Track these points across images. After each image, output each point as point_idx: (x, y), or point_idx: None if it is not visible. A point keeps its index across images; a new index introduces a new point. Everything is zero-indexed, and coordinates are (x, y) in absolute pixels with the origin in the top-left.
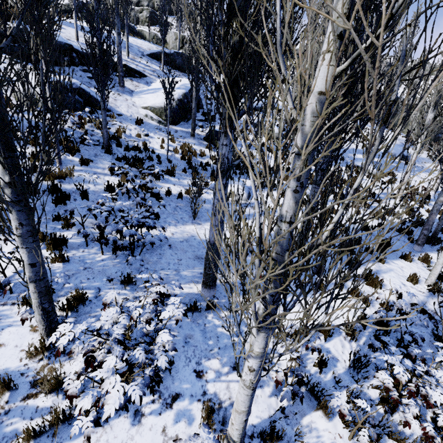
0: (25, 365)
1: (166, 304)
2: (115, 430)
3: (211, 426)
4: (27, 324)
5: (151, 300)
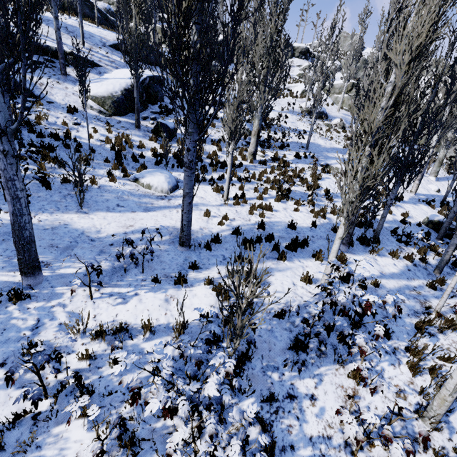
0: None
1: None
2: None
3: None
4: None
5: None
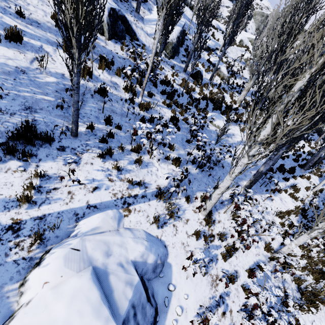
0: (202, 228)
1: (233, 199)
2: (241, 252)
3: (269, 249)
4: (190, 209)
5: (227, 197)
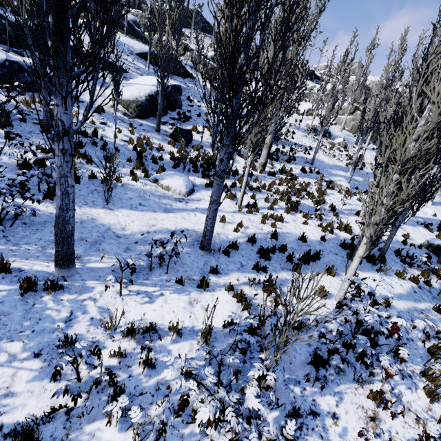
0: None
1: (2, 278)
2: None
3: None
4: None
5: None
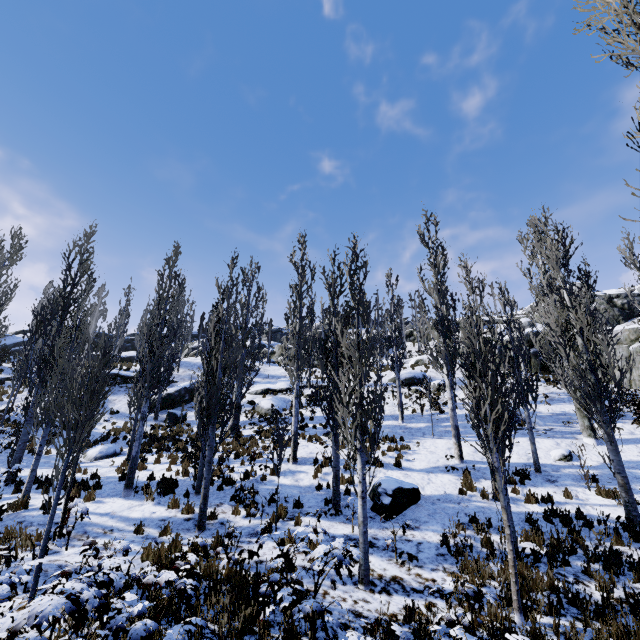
0: None
1: None
2: None
3: None
4: None
5: None
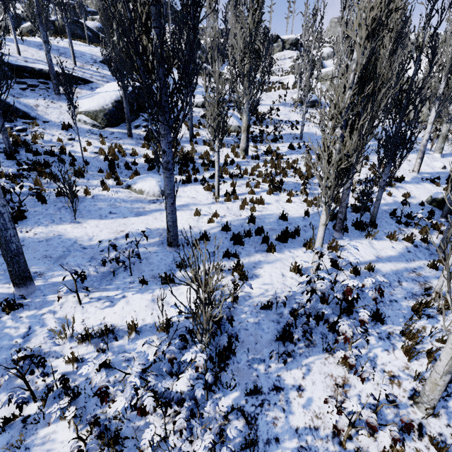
0: None
1: None
2: None
3: None
4: None
5: None
